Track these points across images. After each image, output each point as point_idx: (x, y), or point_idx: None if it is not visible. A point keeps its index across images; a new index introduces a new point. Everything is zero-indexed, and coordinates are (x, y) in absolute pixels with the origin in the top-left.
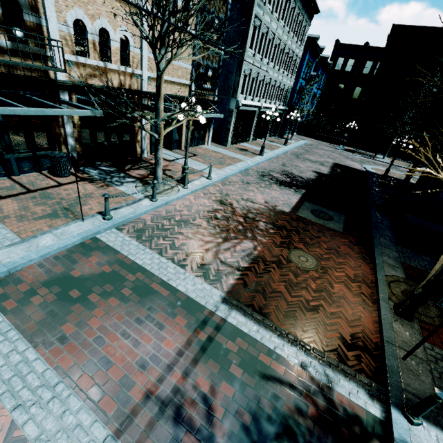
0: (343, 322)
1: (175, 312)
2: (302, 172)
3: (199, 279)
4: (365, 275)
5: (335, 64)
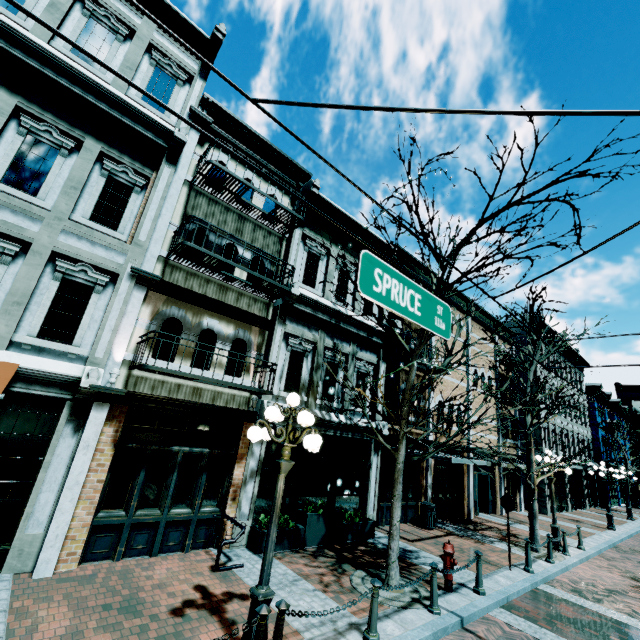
0: None
1: None
2: None
3: None
4: None
5: (630, 408)
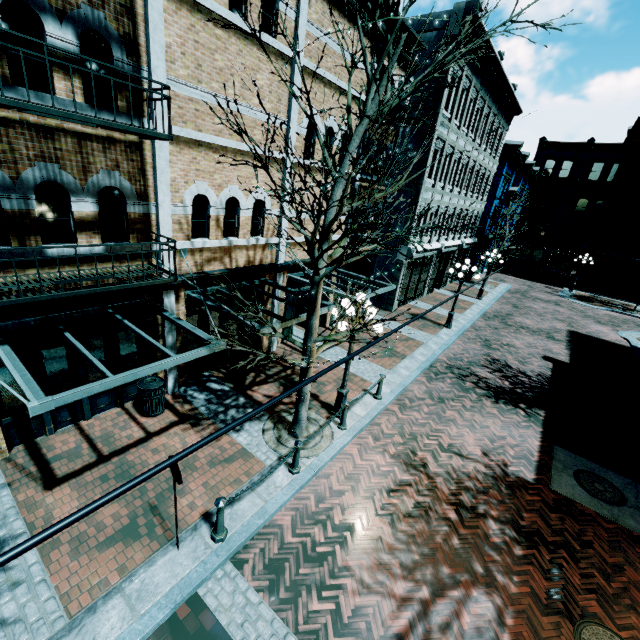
0: None
1: None
2: (524, 361)
3: None
4: None
5: (541, 169)
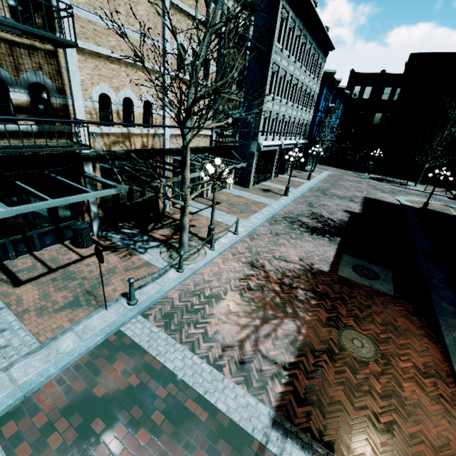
0: (429, 451)
1: (217, 449)
2: (333, 213)
3: (241, 389)
4: (437, 363)
5: (352, 93)
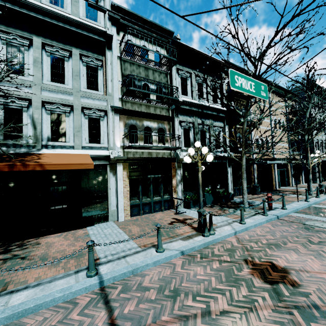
0: None
1: None
2: None
3: None
4: None
5: None
